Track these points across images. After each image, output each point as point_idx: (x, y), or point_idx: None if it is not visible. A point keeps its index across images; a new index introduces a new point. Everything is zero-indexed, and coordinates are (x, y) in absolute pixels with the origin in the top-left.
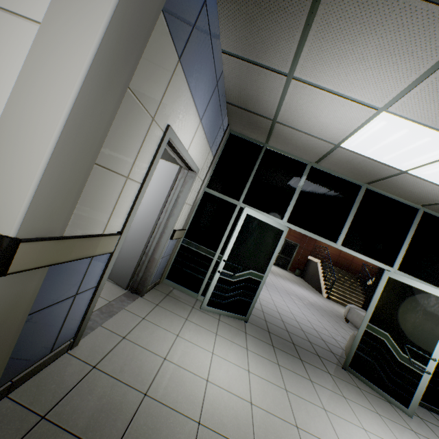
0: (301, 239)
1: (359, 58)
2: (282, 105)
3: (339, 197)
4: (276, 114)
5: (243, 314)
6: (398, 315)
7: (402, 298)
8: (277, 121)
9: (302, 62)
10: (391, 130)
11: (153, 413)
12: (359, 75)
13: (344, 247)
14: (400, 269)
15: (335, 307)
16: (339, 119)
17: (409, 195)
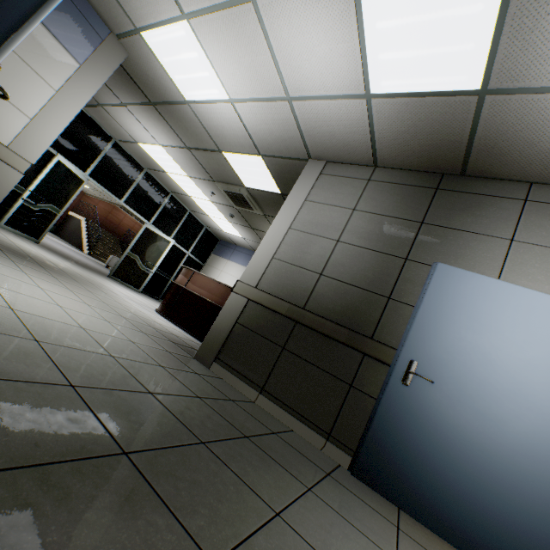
0: None
1: (156, 127)
2: (112, 106)
3: (130, 171)
4: (105, 105)
5: (37, 238)
6: (146, 247)
7: (150, 239)
8: (104, 107)
9: (133, 108)
10: (163, 154)
11: (32, 255)
12: (155, 130)
13: (126, 204)
14: (154, 224)
15: (98, 261)
16: (142, 135)
17: (167, 184)
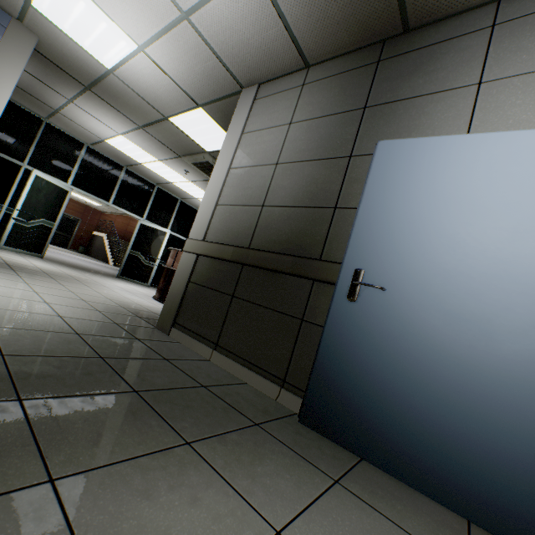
0: (84, 214)
1: (105, 114)
2: (65, 107)
3: (110, 172)
4: (59, 109)
5: (40, 253)
6: (145, 243)
7: (147, 234)
8: (60, 112)
9: (78, 101)
10: (128, 144)
11: (15, 263)
12: (107, 119)
13: (115, 205)
14: (147, 219)
15: None
16: (102, 129)
17: (149, 177)
